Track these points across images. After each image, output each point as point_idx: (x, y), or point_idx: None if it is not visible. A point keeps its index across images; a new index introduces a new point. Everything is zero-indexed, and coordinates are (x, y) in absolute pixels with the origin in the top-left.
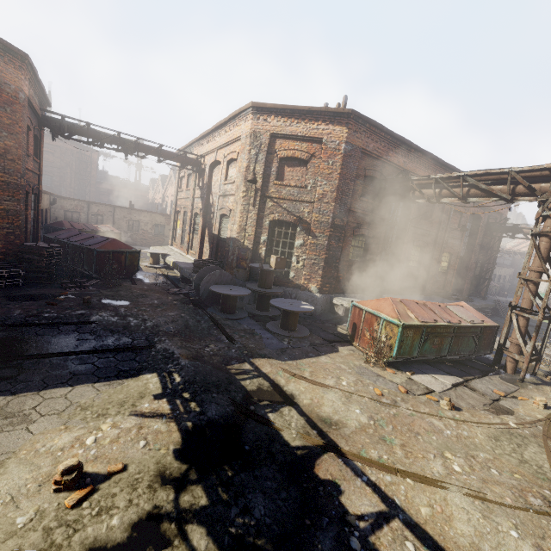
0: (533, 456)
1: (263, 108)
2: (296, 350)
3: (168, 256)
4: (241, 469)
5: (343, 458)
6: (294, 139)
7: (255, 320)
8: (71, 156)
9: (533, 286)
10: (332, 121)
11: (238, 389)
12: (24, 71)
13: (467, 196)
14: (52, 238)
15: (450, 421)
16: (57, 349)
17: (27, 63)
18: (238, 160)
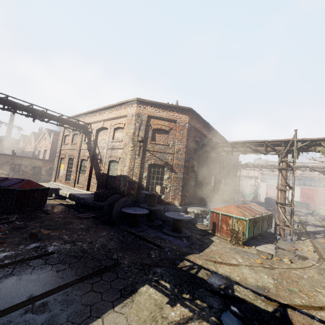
0: None
1: (143, 102)
2: (195, 245)
3: (60, 189)
4: None
5: (296, 309)
6: (161, 119)
7: (153, 229)
8: None
9: (284, 192)
10: (181, 112)
11: (202, 281)
12: None
13: (245, 151)
14: None
15: (299, 269)
16: (48, 286)
17: None
18: (124, 128)
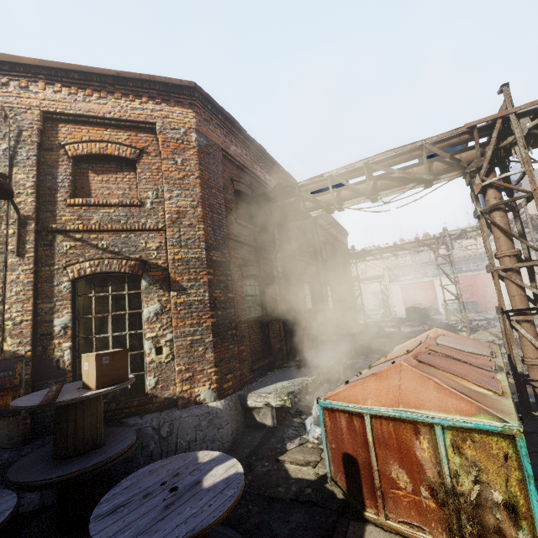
0: None
1: (13, 66)
2: None
3: None
4: None
5: None
6: (98, 125)
7: None
8: None
9: (518, 275)
10: (166, 100)
11: None
12: None
13: (374, 192)
14: None
15: None
16: None
17: None
18: None
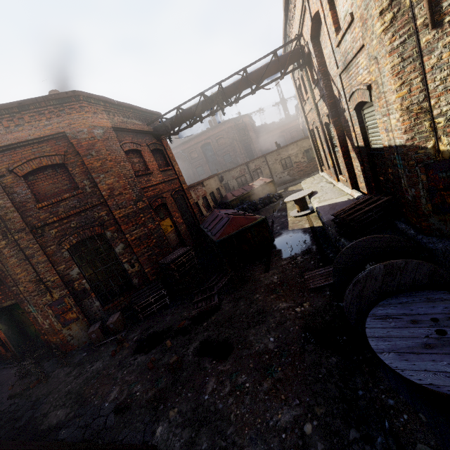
0: None
1: None
2: None
3: (312, 196)
4: None
5: None
6: None
7: None
8: (232, 131)
9: None
10: None
11: None
12: (88, 107)
13: None
14: (201, 228)
15: None
16: None
17: (85, 98)
18: None
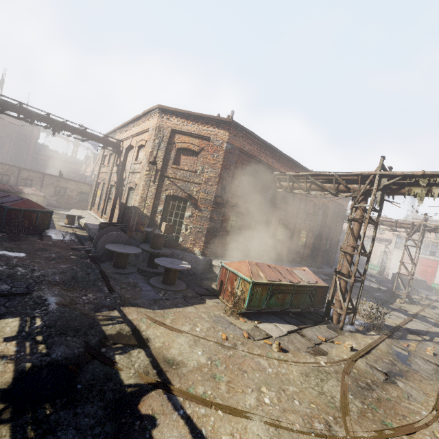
0: (330, 389)
1: (166, 110)
2: (168, 301)
3: (82, 218)
4: (63, 407)
5: (169, 394)
6: (189, 136)
7: (142, 275)
8: (12, 129)
9: (349, 257)
10: (218, 126)
11: (96, 333)
12: None
13: (309, 189)
14: None
15: (275, 361)
16: None
17: None
18: (145, 146)
